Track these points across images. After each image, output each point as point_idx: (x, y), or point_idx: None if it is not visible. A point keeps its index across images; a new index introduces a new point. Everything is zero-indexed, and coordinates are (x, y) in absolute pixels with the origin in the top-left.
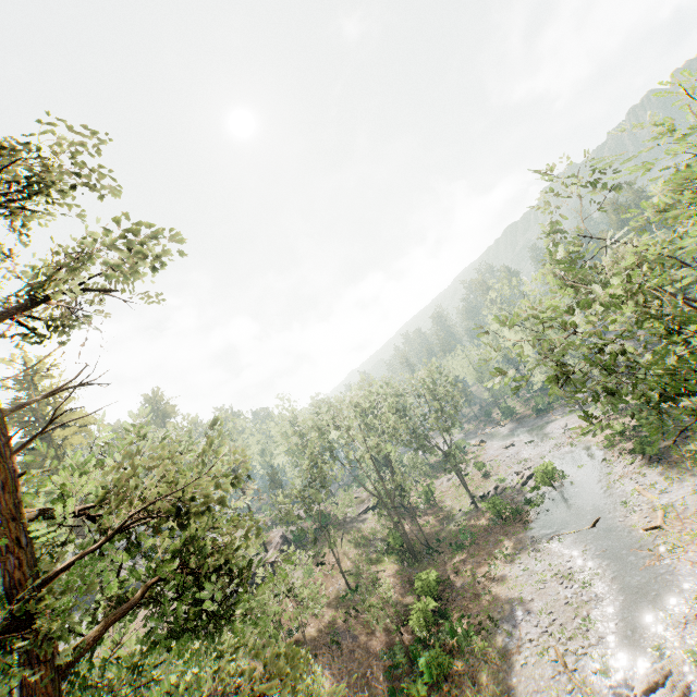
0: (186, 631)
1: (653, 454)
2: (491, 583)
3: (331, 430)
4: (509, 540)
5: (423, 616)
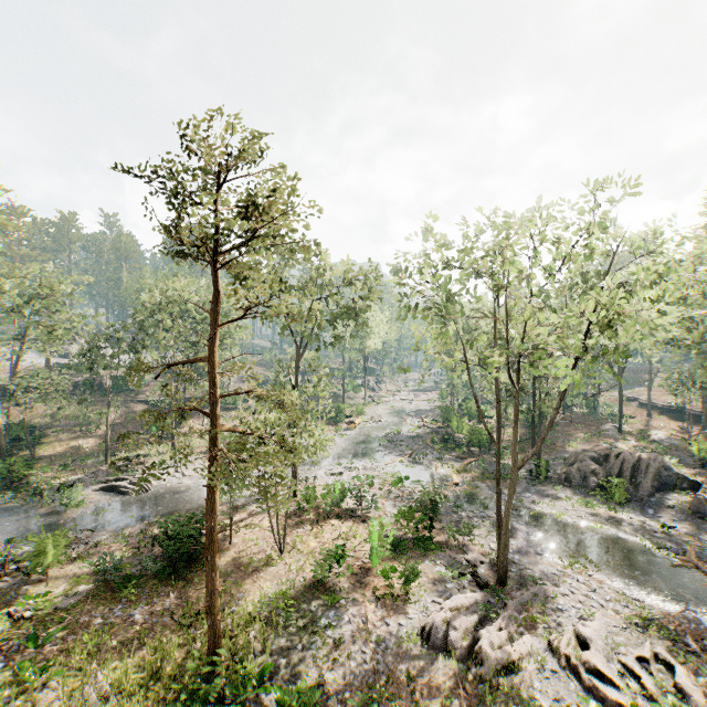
0: None
1: (7, 580)
2: None
3: None
4: None
5: None
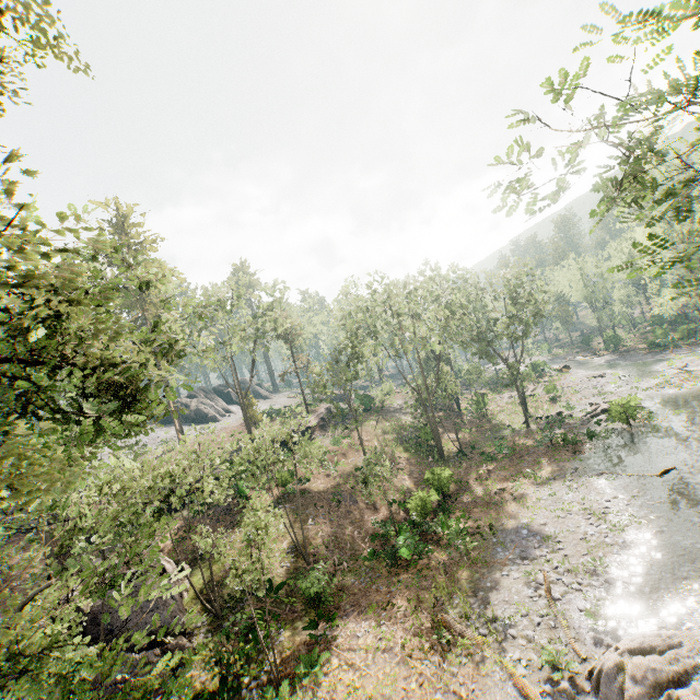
0: (25, 416)
1: None
2: (508, 497)
3: (378, 314)
4: (547, 465)
5: (422, 504)
